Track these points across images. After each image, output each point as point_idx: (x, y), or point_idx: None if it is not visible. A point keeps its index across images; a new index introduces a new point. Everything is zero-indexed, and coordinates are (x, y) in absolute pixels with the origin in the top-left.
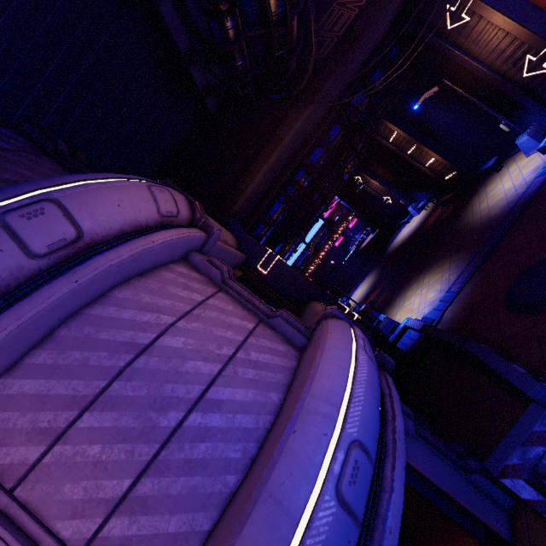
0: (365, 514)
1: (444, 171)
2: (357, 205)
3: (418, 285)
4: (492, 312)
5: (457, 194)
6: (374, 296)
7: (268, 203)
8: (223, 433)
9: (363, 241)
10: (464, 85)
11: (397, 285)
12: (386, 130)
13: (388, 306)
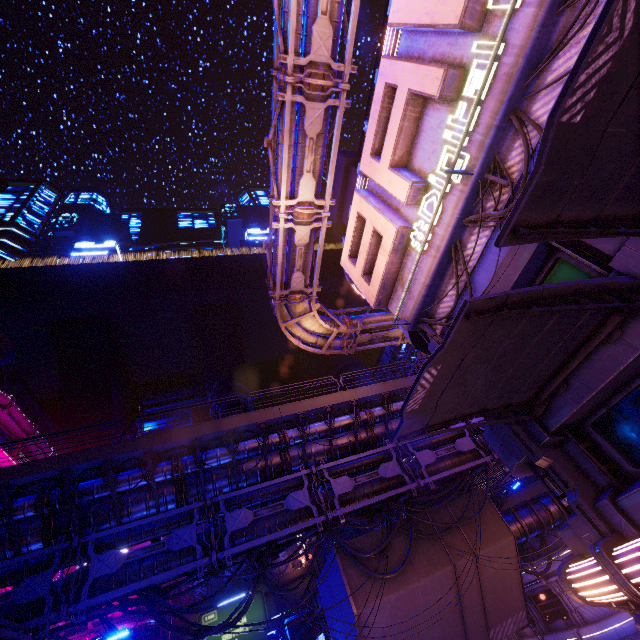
0: (625, 639)
1: None
2: None
3: None
4: None
5: None
6: None
7: None
8: (600, 608)
9: None
10: None
11: None
12: None
13: None
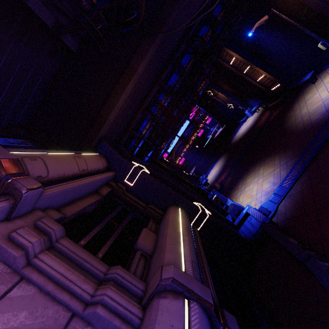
0: None
1: (270, 84)
2: (211, 109)
3: (255, 174)
4: (326, 217)
5: (281, 101)
6: (223, 177)
7: (137, 121)
8: None
9: (216, 132)
10: (288, 13)
11: (239, 171)
12: (227, 56)
13: (233, 188)
